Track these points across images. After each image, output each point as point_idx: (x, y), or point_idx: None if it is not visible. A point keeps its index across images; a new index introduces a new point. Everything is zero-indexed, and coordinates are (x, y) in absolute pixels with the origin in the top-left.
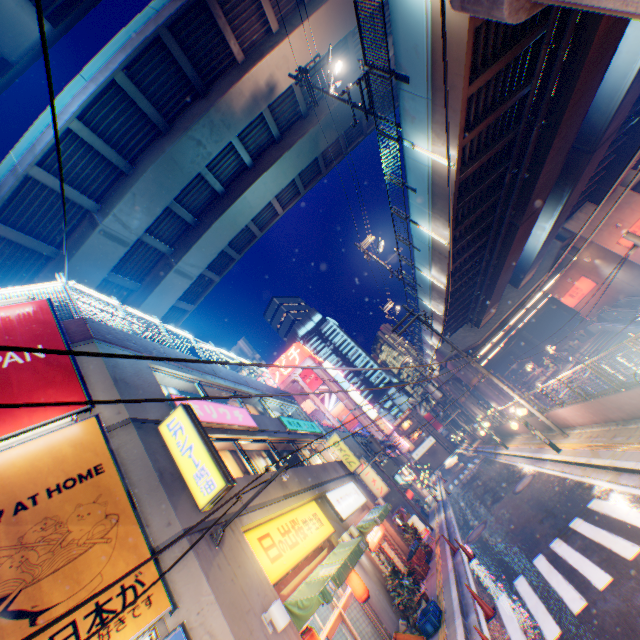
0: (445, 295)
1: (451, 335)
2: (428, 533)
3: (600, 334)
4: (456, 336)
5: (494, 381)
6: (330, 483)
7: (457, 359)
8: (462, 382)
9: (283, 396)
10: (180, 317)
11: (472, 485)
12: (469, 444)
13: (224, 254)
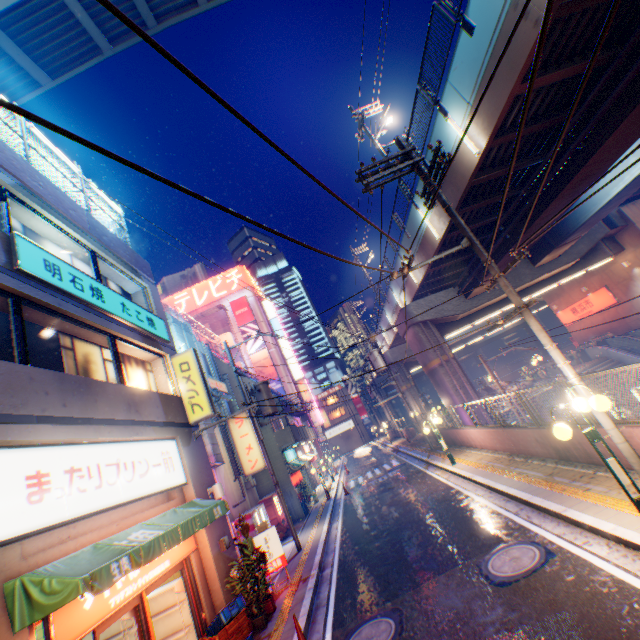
0: (468, 182)
1: (429, 295)
2: (285, 566)
3: (602, 361)
4: (435, 298)
5: (531, 327)
6: (54, 427)
7: (424, 328)
8: (410, 370)
9: (113, 248)
10: (23, 91)
11: (383, 498)
12: (390, 440)
13: (127, 1)
